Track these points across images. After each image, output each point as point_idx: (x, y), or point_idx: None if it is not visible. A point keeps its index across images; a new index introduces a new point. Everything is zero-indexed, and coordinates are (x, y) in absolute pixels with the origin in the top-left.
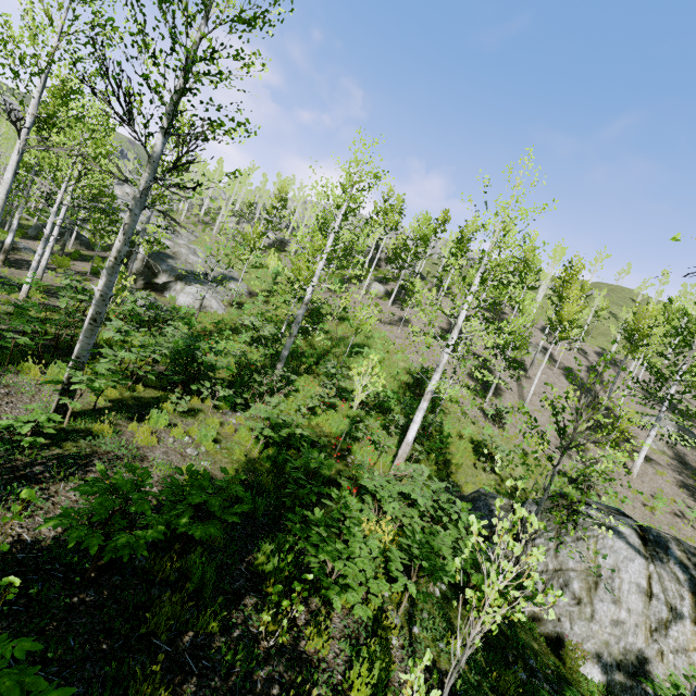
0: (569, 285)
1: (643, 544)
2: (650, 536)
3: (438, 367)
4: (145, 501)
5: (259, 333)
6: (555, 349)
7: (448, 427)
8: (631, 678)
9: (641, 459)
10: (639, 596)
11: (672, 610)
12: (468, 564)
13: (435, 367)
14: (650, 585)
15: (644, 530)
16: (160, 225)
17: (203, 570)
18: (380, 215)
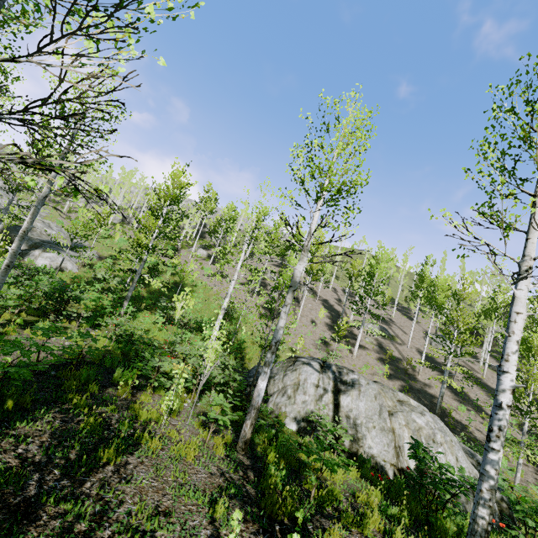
0: (318, 249)
1: (321, 368)
2: (326, 365)
3: (228, 294)
4: (64, 332)
5: (109, 283)
6: (318, 289)
7: (243, 336)
8: (307, 423)
9: (357, 346)
10: (313, 388)
11: (325, 390)
12: (228, 378)
13: (240, 303)
14: (319, 382)
15: (324, 363)
16: (22, 206)
17: (88, 373)
18: (203, 202)
